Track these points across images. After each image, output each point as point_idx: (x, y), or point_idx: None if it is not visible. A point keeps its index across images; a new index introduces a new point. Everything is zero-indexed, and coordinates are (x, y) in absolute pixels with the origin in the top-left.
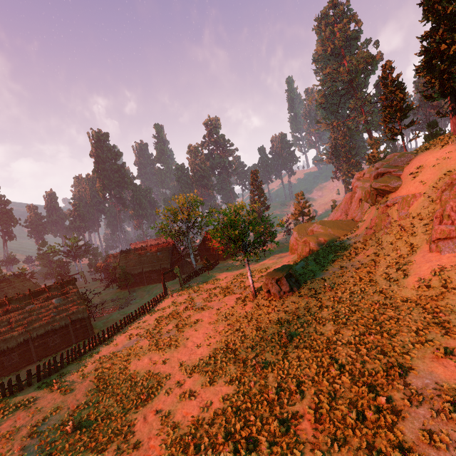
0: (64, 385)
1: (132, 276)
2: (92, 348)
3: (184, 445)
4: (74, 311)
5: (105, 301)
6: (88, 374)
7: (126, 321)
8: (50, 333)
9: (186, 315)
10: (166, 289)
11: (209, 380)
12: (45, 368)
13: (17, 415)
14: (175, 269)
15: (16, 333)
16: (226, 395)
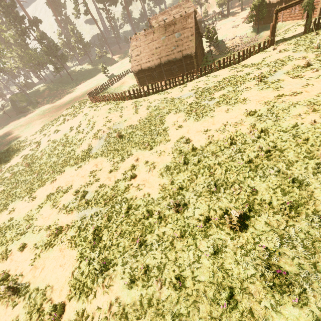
0: (139, 107)
1: (269, 6)
2: (172, 86)
3: (110, 195)
4: (185, 47)
5: (234, 37)
6: (150, 107)
7: (212, 69)
8: (172, 63)
9: (244, 87)
10: (273, 37)
11: (164, 170)
12: (137, 92)
13: (117, 114)
14: (305, 1)
15: (154, 58)
16: (147, 195)
